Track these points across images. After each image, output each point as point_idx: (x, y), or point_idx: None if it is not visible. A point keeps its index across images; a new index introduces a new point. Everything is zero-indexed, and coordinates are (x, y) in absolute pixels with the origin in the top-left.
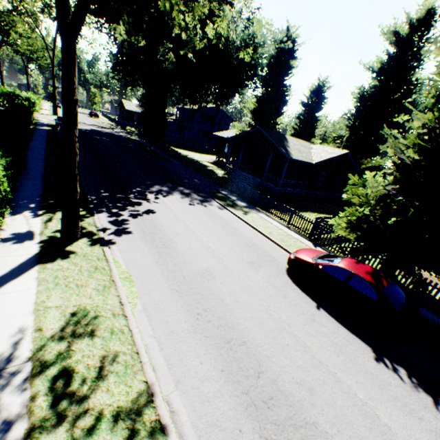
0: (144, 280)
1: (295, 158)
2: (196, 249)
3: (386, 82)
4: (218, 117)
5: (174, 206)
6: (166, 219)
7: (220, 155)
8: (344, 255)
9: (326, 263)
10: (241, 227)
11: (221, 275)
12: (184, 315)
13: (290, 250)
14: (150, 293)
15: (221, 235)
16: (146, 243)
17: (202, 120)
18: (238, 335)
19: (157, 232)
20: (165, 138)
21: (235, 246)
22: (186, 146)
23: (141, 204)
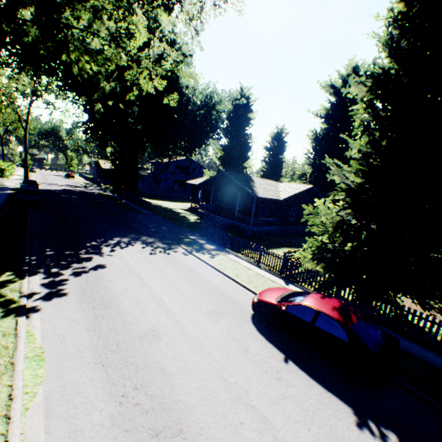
0: (60, 356)
1: (261, 196)
2: (145, 305)
3: (334, 125)
4: (192, 167)
5: (132, 257)
6: (116, 273)
7: (194, 202)
8: (316, 290)
9: (289, 303)
10: (206, 272)
11: (168, 334)
12: (102, 401)
13: (258, 292)
14: (62, 374)
15: (179, 284)
16: (81, 305)
17: (176, 171)
18: (174, 419)
19: (101, 289)
20: (139, 191)
21: (194, 295)
22: (162, 196)
23: (92, 259)
